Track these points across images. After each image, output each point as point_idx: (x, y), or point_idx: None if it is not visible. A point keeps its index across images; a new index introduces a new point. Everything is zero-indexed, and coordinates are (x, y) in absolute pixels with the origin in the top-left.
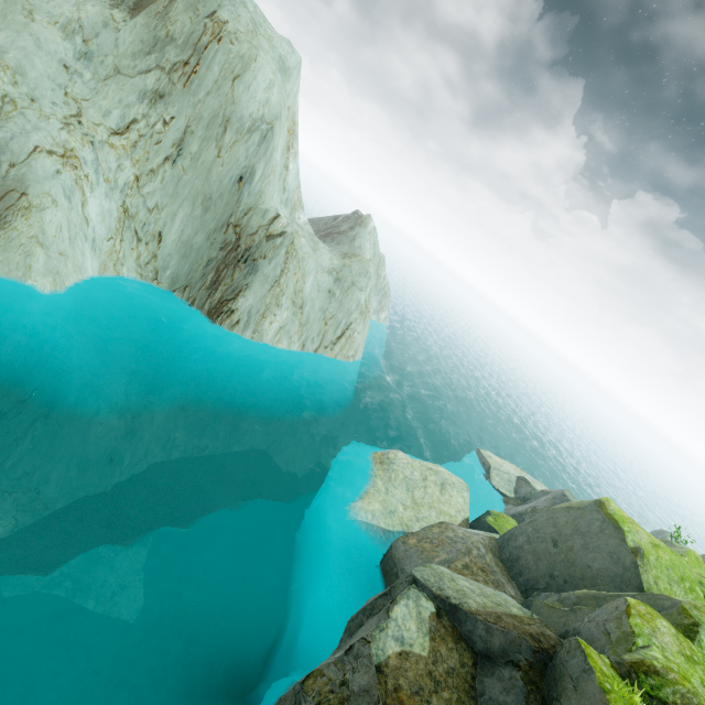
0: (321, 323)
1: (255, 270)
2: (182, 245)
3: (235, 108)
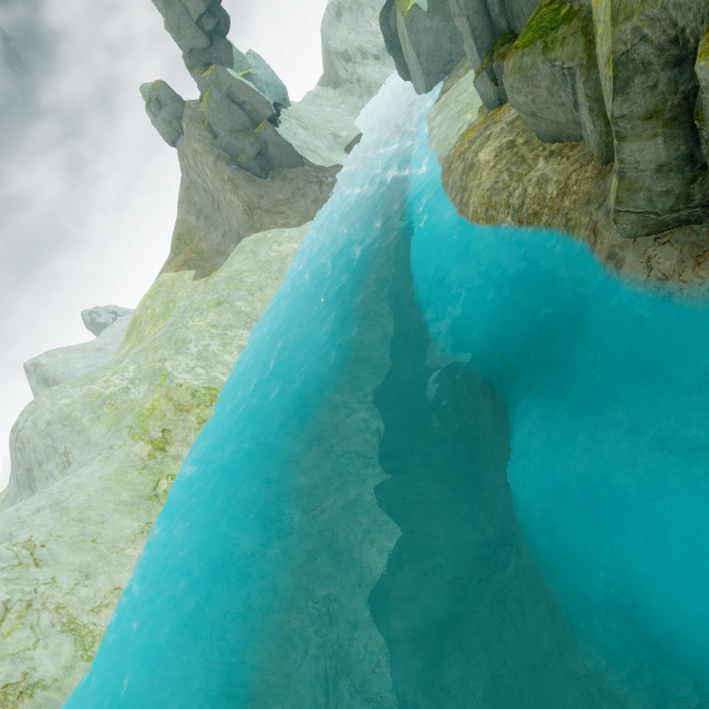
0: None
1: None
2: None
3: None
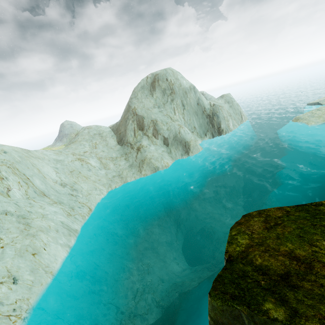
0: (236, 116)
1: (218, 115)
2: (199, 127)
3: (184, 88)
